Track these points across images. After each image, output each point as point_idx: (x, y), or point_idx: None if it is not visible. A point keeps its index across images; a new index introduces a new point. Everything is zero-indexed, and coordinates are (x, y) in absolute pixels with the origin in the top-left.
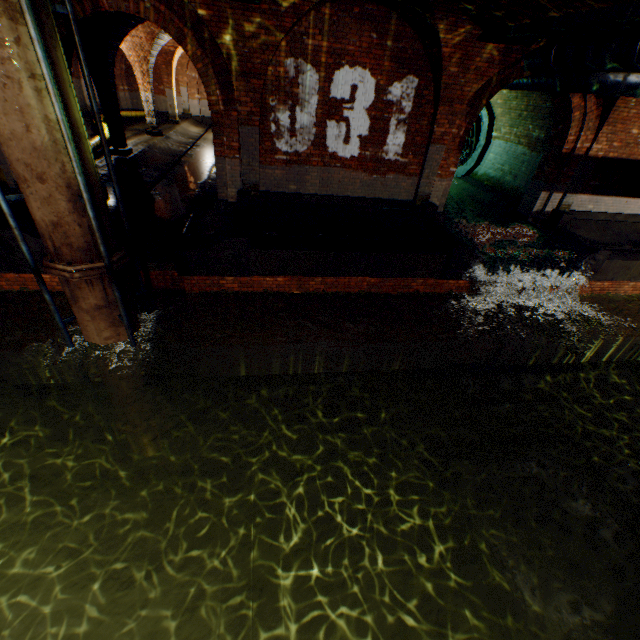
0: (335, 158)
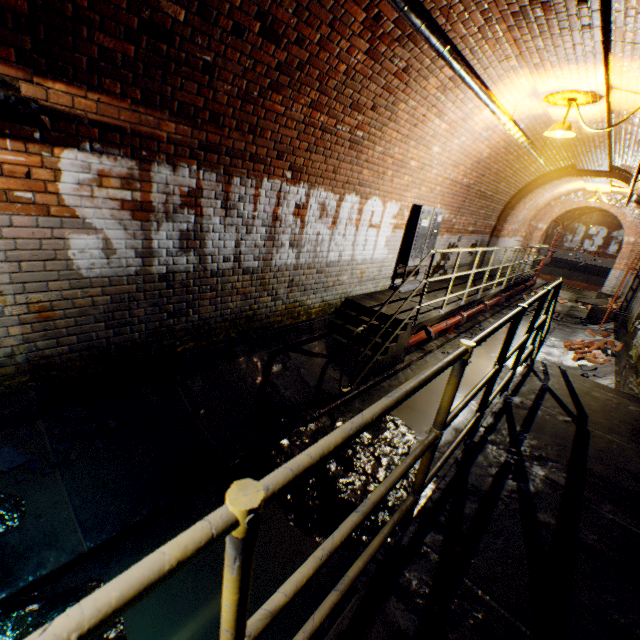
0: (585, 250)
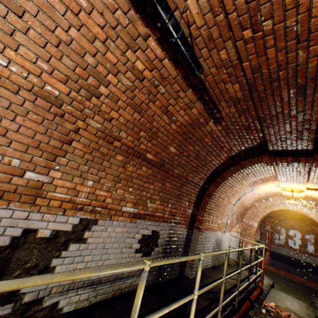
0: (291, 247)
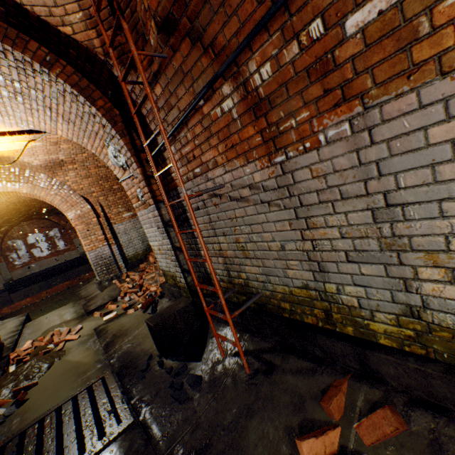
0: (41, 257)
